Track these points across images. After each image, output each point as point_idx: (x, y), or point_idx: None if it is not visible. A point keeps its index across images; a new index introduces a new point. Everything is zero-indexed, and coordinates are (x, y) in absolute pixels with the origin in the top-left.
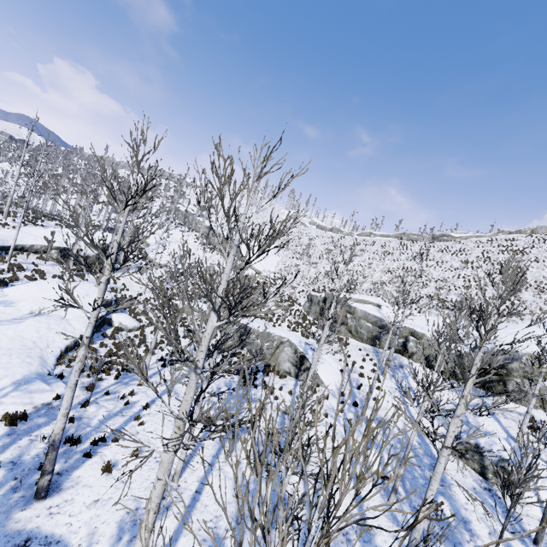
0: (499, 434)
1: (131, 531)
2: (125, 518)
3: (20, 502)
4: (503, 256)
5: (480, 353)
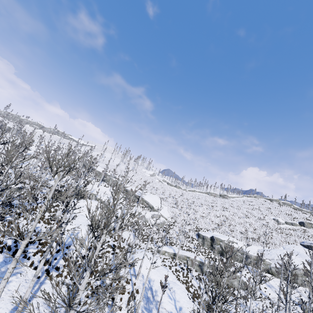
0: (307, 301)
1: None
2: None
3: None
4: (255, 211)
5: None
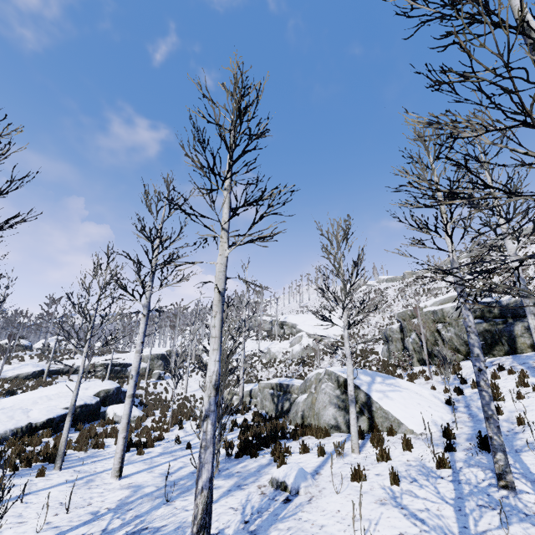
0: None
1: None
2: None
3: None
4: None
5: None
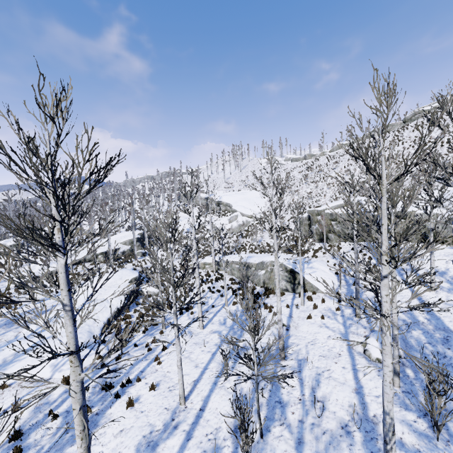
0: None
1: (145, 451)
2: (141, 441)
3: (70, 440)
4: None
5: (384, 197)
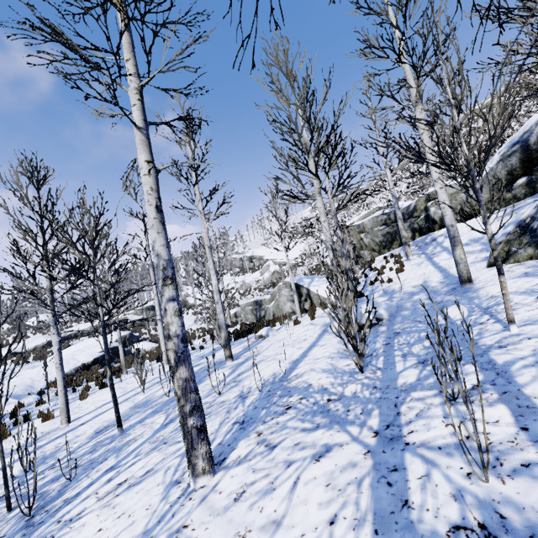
0: None
1: None
2: None
3: None
4: None
5: None
